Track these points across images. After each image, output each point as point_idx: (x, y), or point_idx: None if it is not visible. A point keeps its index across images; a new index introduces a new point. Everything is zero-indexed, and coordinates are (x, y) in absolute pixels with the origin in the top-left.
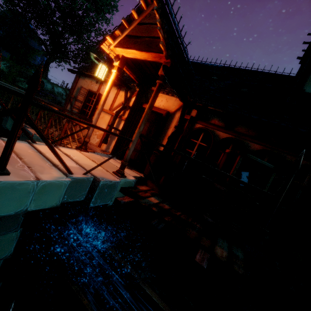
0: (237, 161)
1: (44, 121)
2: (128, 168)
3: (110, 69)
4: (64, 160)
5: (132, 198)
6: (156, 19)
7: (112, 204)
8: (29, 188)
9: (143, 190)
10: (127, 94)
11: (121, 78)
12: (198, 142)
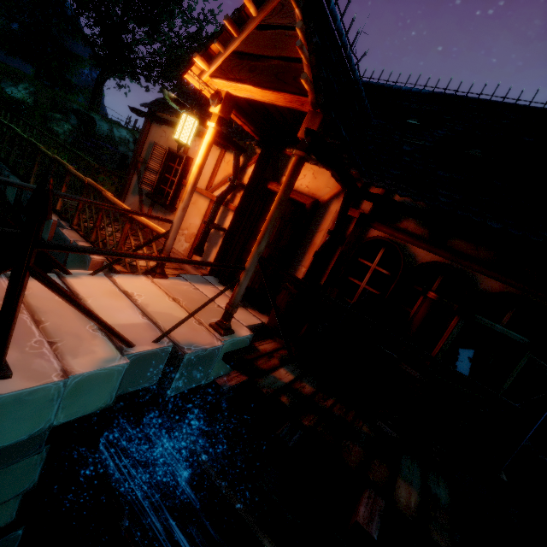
0: (452, 328)
1: (90, 216)
2: (239, 305)
3: (203, 120)
4: (120, 310)
5: (245, 374)
6: (294, 16)
7: (208, 382)
8: (51, 394)
9: (265, 353)
10: (238, 162)
11: (226, 135)
12: (372, 265)
